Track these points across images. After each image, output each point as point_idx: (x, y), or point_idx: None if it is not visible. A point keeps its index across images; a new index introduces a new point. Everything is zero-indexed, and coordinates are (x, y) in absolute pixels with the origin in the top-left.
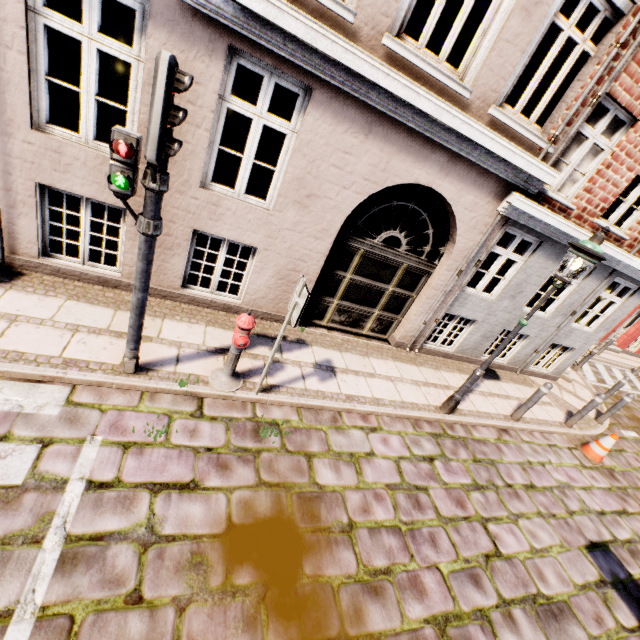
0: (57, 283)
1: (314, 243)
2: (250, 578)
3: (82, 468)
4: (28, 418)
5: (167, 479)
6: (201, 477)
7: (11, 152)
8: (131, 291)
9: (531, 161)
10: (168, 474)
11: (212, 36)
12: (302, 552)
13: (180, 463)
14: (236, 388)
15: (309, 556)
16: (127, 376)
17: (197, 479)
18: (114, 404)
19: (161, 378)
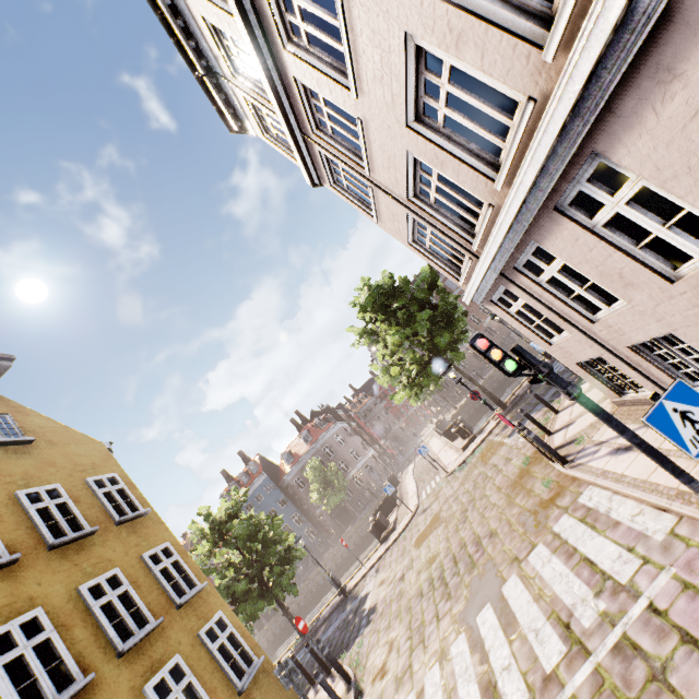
0: None
1: None
2: None
3: (651, 590)
4: (645, 539)
5: (698, 635)
6: None
7: (604, 339)
8: None
9: None
10: None
11: (547, 218)
12: None
13: None
14: None
15: None
16: None
17: None
18: (698, 541)
19: None
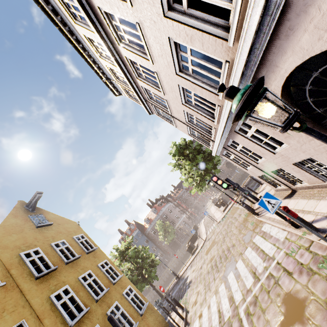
0: (301, 192)
1: (315, 141)
2: (283, 310)
3: (278, 257)
4: (278, 240)
5: (287, 268)
6: (293, 272)
7: (263, 169)
8: (316, 188)
9: (253, 1)
10: (288, 267)
11: (233, 133)
12: (298, 320)
13: (292, 265)
14: (319, 238)
15: (299, 323)
16: (295, 229)
17: (292, 272)
18: (291, 239)
19: (302, 231)
